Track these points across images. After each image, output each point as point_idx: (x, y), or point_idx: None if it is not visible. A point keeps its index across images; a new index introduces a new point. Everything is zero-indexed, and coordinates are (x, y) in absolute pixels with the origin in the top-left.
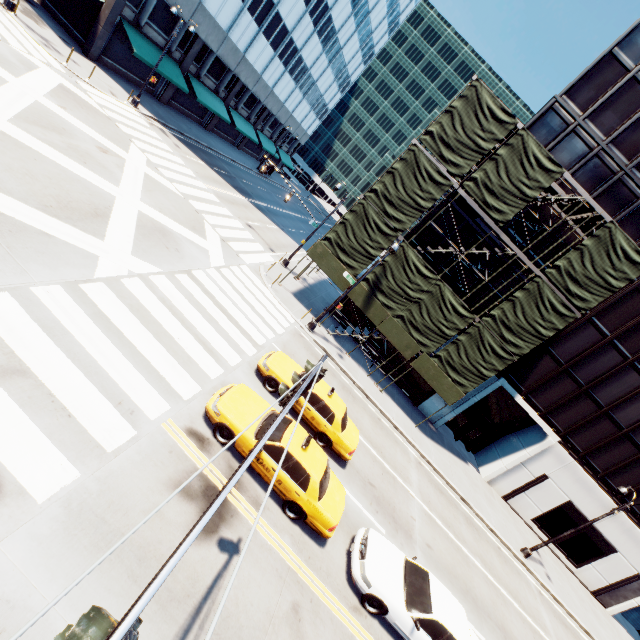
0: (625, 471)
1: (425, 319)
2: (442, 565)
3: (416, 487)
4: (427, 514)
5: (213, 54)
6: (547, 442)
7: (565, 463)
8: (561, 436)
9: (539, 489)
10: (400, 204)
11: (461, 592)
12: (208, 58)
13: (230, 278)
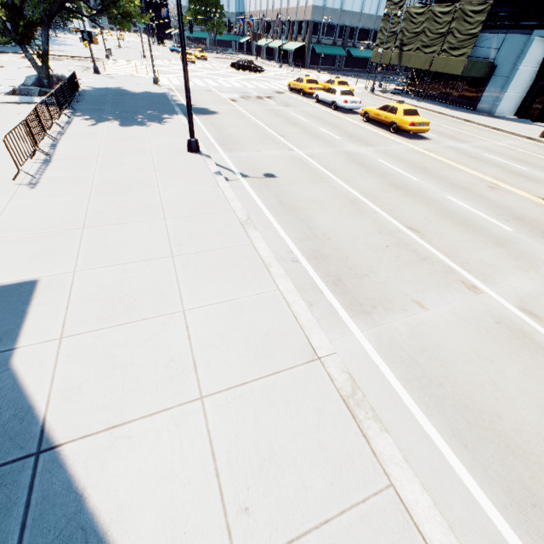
0: None
1: (429, 37)
2: None
3: None
4: None
5: (357, 29)
6: None
7: None
8: None
9: None
10: None
11: None
12: (356, 33)
13: None
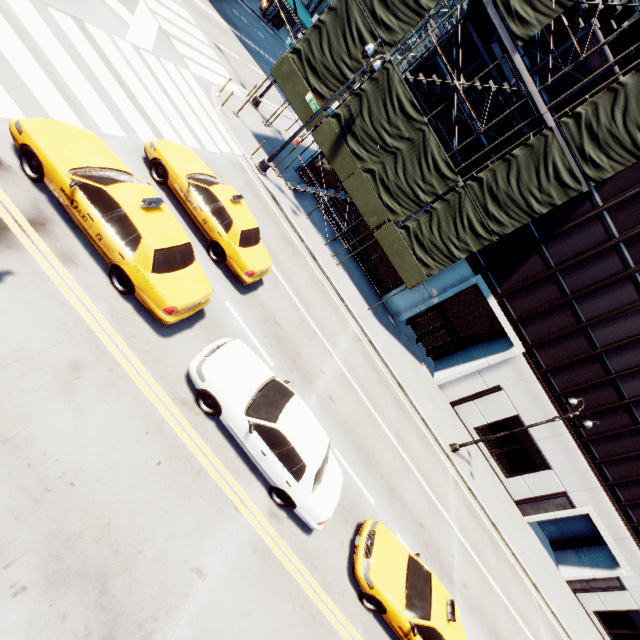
0: (584, 393)
1: (399, 177)
2: (341, 419)
3: (342, 352)
4: (344, 376)
5: None
6: (510, 352)
7: (523, 377)
8: (527, 348)
9: (489, 400)
10: (394, 1)
11: (354, 446)
12: None
13: (154, 66)
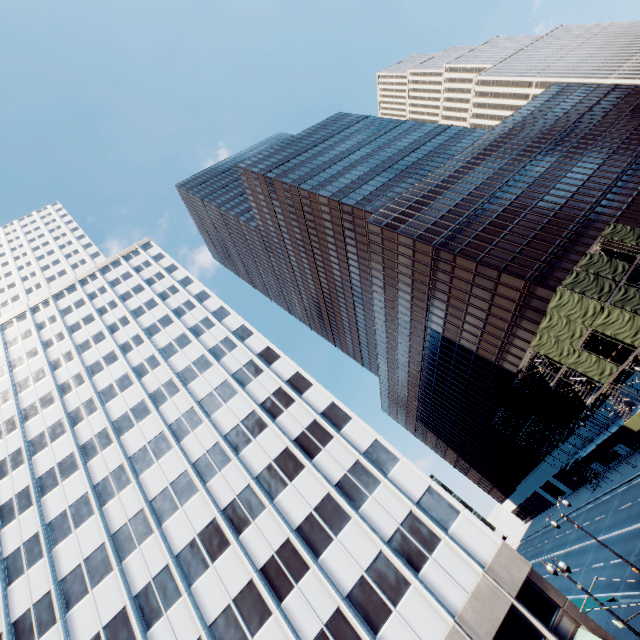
0: None
1: None
2: None
3: None
4: None
5: None
6: None
7: None
8: None
9: None
10: None
11: None
12: None
13: None
